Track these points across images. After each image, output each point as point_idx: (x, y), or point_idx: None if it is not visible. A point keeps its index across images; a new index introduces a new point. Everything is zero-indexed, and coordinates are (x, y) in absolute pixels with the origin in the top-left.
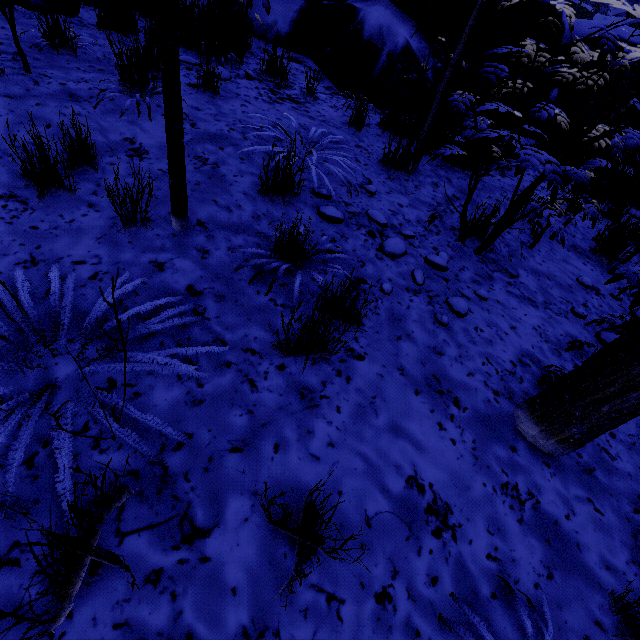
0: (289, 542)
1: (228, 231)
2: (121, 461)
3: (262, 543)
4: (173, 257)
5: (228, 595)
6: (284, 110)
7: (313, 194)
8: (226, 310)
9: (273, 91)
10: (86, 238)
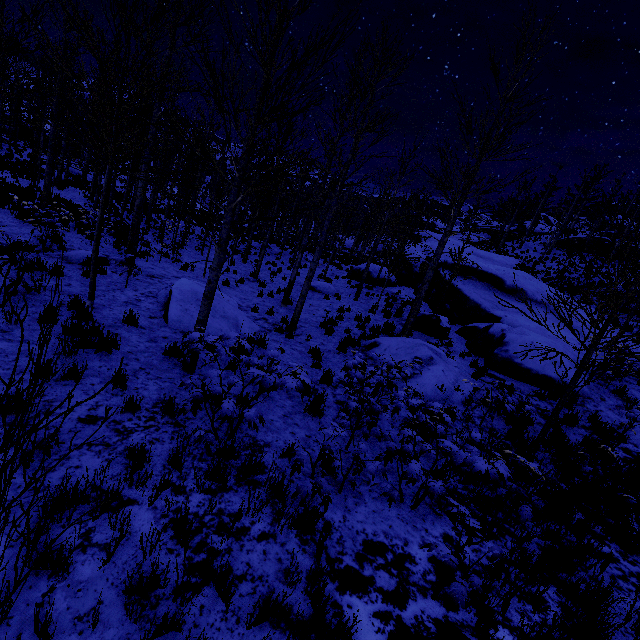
0: None
1: None
2: None
3: None
4: None
5: None
6: None
7: None
8: None
9: None
10: None
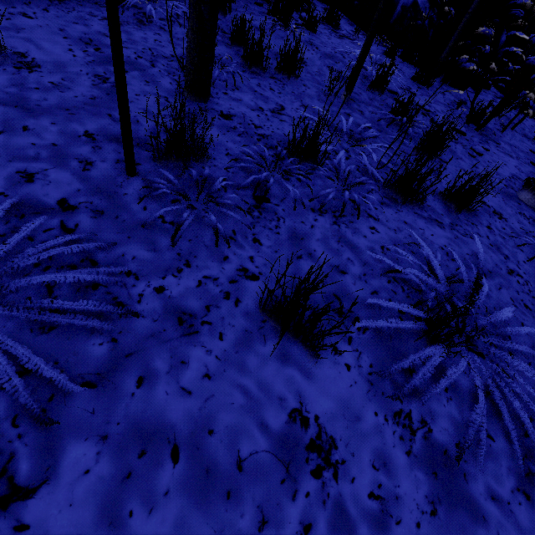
0: (451, 208)
1: (364, 104)
2: (384, 176)
3: (443, 207)
4: (351, 112)
5: (441, 215)
6: (348, 43)
7: (388, 91)
8: (385, 136)
9: (334, 31)
10: (314, 99)
